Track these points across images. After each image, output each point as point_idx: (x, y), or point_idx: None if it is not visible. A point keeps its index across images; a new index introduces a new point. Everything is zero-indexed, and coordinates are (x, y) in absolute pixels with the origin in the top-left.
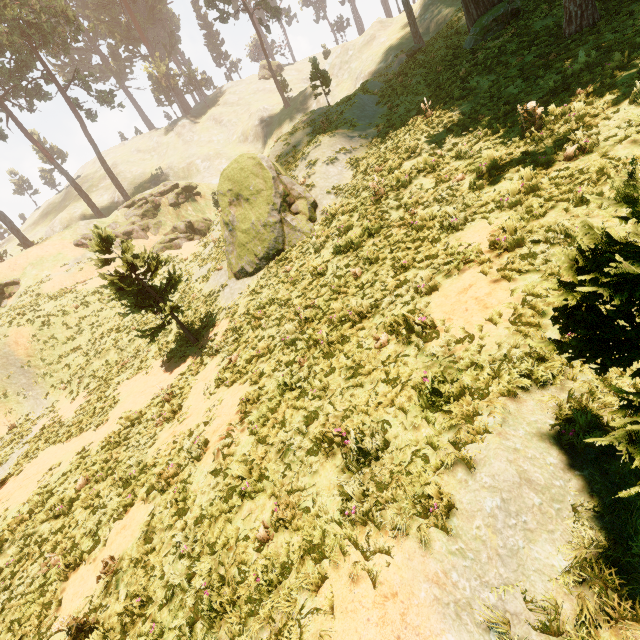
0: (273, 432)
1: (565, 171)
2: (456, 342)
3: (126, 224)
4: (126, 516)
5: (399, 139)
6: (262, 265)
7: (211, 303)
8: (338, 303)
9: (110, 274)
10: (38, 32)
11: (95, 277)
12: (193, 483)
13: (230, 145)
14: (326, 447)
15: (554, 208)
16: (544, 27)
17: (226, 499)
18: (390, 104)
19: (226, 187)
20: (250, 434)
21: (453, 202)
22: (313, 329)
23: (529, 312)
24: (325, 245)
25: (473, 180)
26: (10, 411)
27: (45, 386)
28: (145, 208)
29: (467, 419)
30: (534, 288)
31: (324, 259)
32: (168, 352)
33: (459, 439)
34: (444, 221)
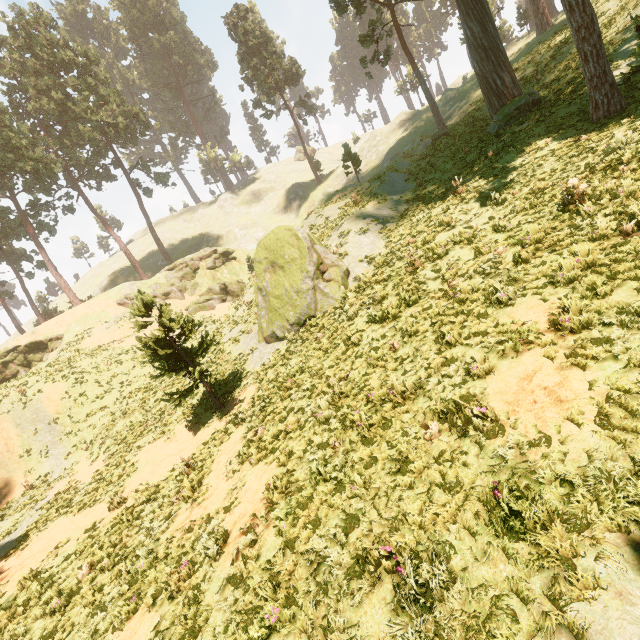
0: (304, 536)
1: (625, 247)
2: (529, 444)
3: (166, 285)
4: (127, 626)
5: (431, 212)
6: (293, 330)
7: (239, 366)
8: (377, 379)
9: (146, 337)
10: (114, 130)
11: (131, 335)
12: (207, 593)
13: (266, 216)
14: (372, 571)
15: (621, 286)
16: (569, 113)
17: (245, 626)
18: (419, 181)
19: (262, 255)
20: (277, 534)
21: (497, 275)
22: (348, 406)
23: (619, 412)
24: (359, 313)
25: (517, 254)
26: (30, 470)
27: (68, 445)
28: (185, 271)
29: (565, 561)
30: (618, 380)
31: (358, 328)
32: (192, 416)
33: (559, 593)
34: (490, 295)
